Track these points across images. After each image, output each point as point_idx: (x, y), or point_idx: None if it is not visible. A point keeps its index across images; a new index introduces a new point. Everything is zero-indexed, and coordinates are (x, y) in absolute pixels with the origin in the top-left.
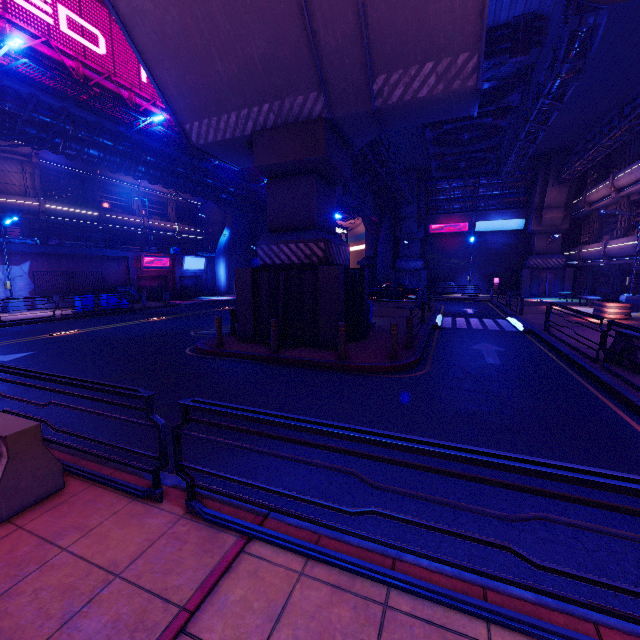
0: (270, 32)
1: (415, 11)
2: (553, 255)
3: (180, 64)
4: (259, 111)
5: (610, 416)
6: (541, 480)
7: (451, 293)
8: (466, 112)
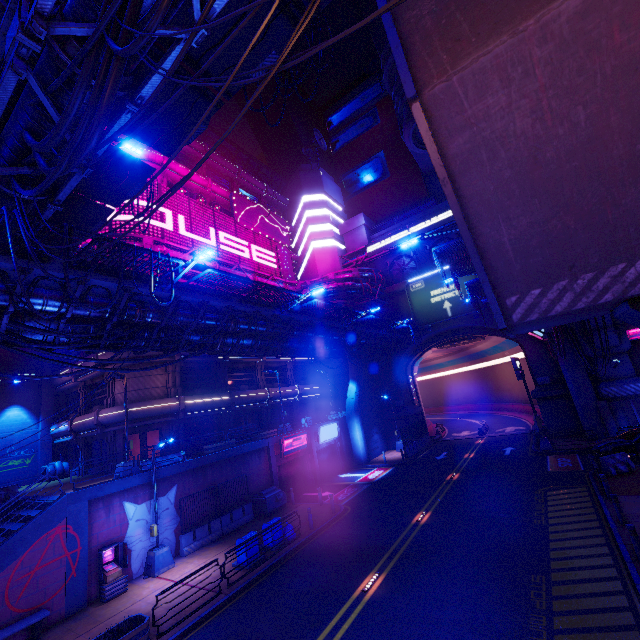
0: None
1: None
2: None
3: (547, 203)
4: None
5: None
6: None
7: None
8: None
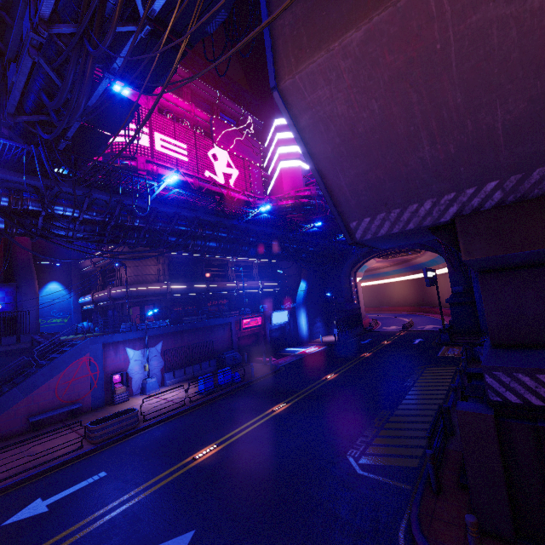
0: (542, 86)
1: None
2: None
3: (364, 161)
4: (475, 192)
5: None
6: None
7: None
8: None
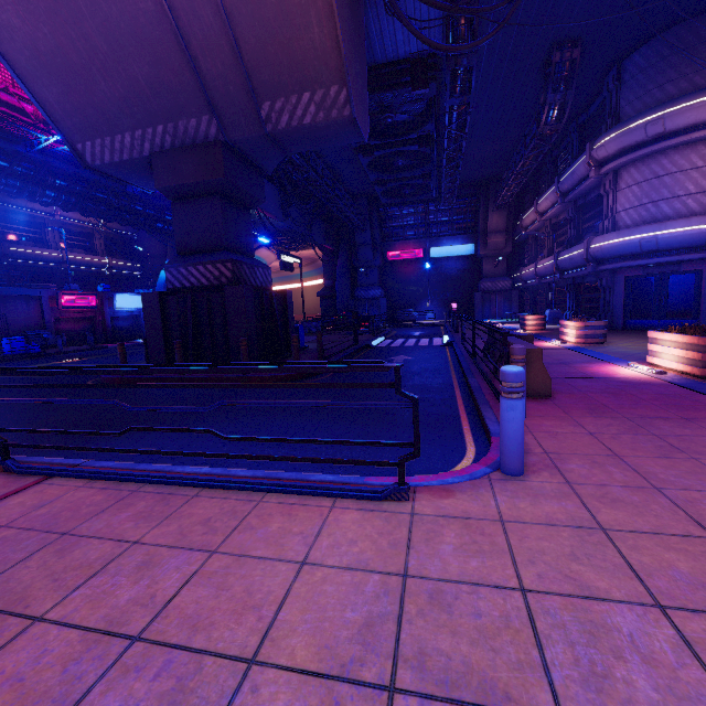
0: (150, 56)
1: (283, 46)
2: (500, 278)
3: (60, 82)
4: (154, 132)
5: (446, 391)
6: (344, 430)
7: (412, 320)
8: (356, 139)
